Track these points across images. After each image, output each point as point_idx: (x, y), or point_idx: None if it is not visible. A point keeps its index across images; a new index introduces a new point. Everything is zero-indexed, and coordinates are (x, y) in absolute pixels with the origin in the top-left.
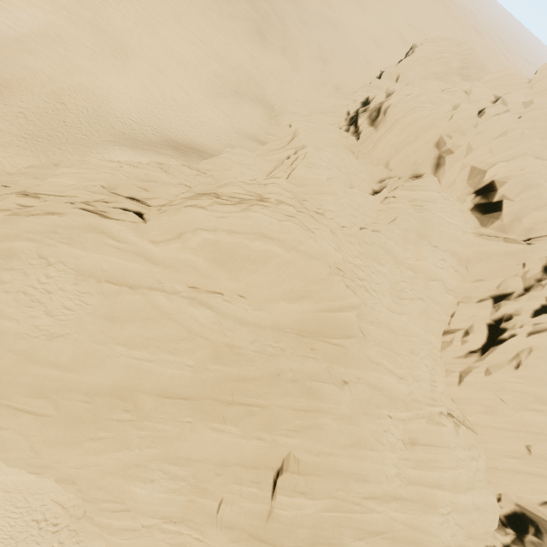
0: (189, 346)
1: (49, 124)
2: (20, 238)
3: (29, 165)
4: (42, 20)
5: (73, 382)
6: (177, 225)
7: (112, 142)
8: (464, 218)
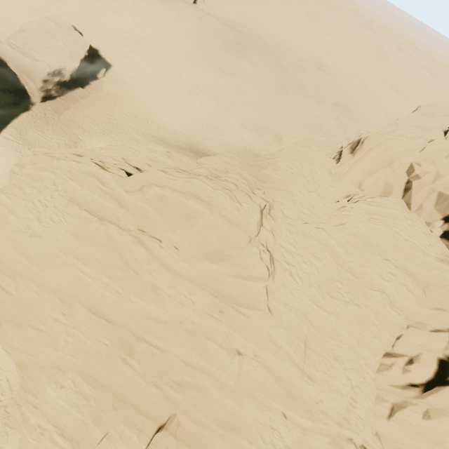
0: (122, 275)
1: (121, 126)
2: (49, 171)
3: (99, 146)
4: (141, 72)
5: (35, 274)
6: (142, 180)
7: (154, 141)
8: (428, 241)
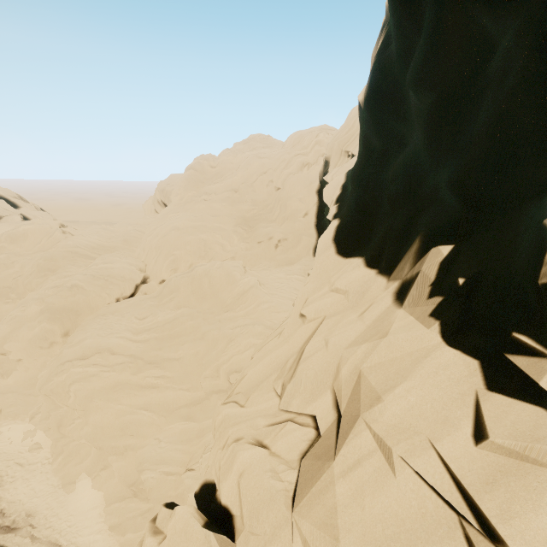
0: None
1: None
2: None
3: None
4: None
5: None
6: None
7: None
8: None
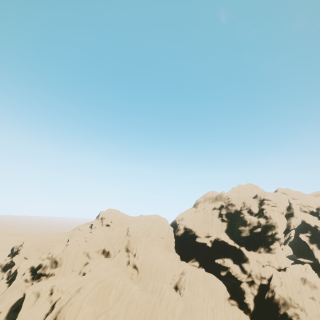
0: None
1: None
2: None
3: None
4: None
5: None
6: (78, 305)
7: None
8: (106, 259)
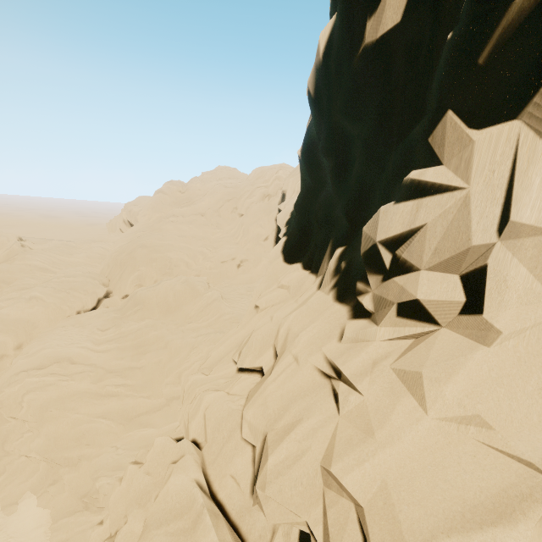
0: None
1: None
2: None
3: None
4: None
5: None
6: None
7: None
8: None
